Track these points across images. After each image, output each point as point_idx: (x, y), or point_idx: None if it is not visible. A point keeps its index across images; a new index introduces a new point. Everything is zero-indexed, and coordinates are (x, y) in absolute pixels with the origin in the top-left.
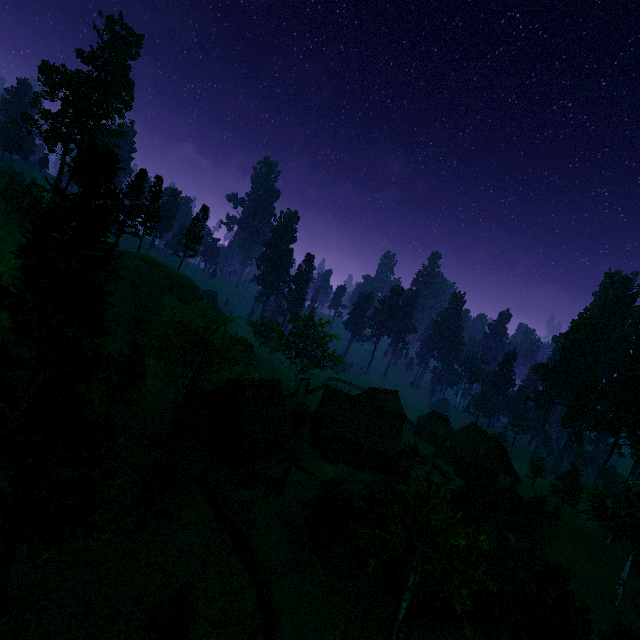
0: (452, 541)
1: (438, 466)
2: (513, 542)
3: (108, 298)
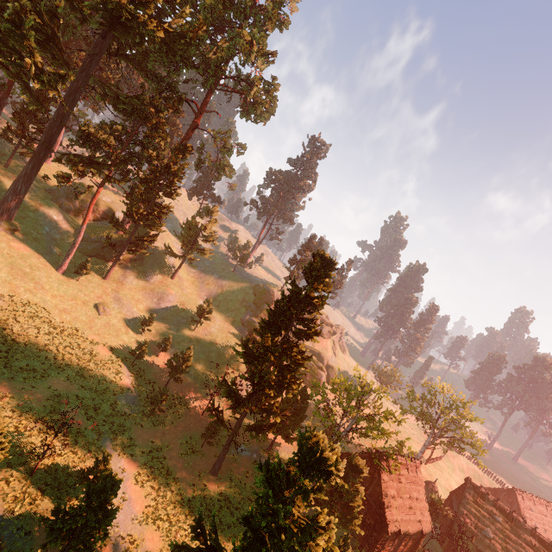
0: None
1: None
2: None
3: None
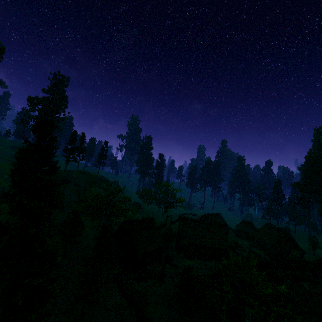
0: (263, 290)
1: (254, 252)
2: (307, 288)
3: (64, 193)
